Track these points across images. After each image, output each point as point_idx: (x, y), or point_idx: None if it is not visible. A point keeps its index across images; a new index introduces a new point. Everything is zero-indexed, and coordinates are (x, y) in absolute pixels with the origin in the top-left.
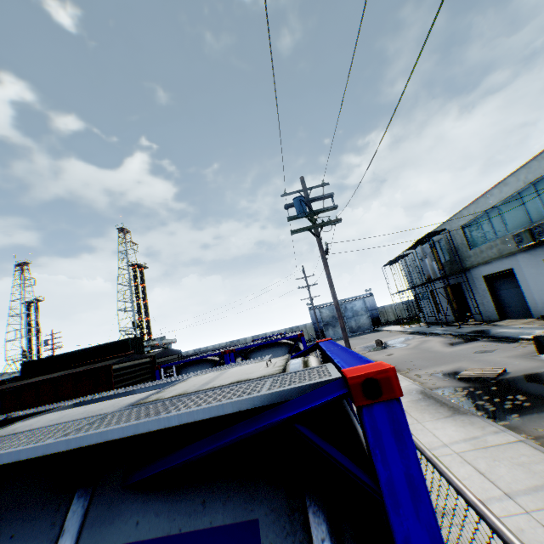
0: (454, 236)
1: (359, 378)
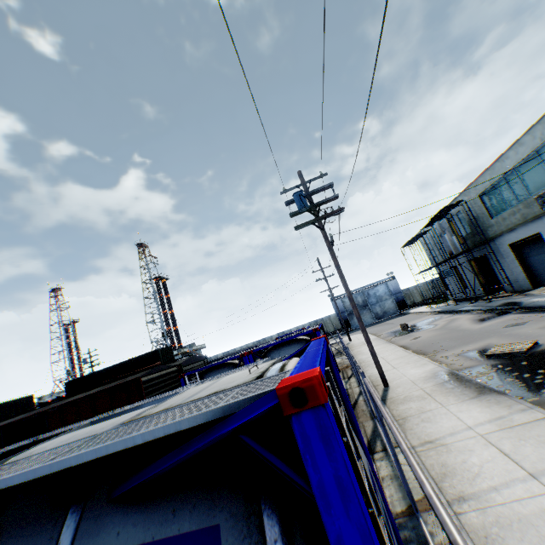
0: (472, 207)
1: (286, 388)
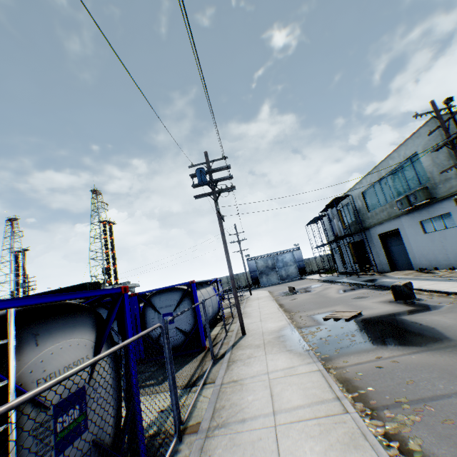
0: (357, 201)
1: None
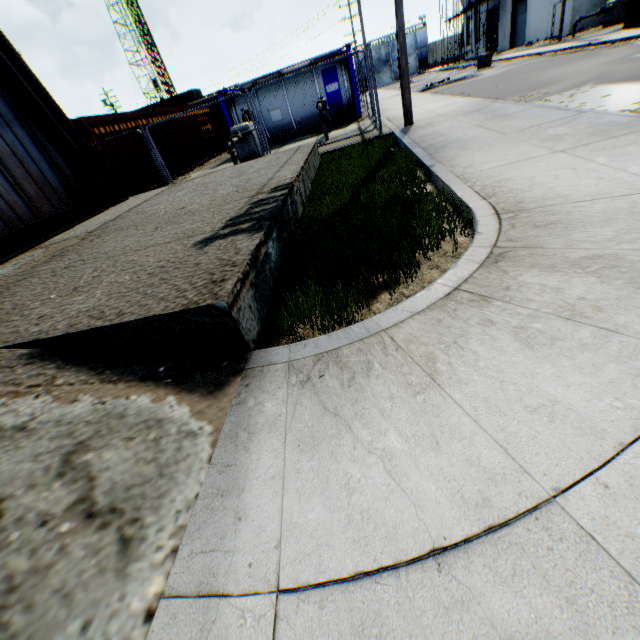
0: None
1: (346, 45)
